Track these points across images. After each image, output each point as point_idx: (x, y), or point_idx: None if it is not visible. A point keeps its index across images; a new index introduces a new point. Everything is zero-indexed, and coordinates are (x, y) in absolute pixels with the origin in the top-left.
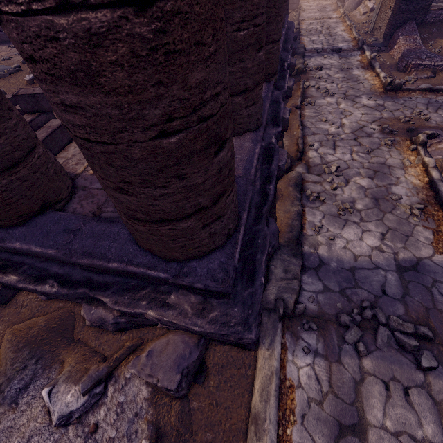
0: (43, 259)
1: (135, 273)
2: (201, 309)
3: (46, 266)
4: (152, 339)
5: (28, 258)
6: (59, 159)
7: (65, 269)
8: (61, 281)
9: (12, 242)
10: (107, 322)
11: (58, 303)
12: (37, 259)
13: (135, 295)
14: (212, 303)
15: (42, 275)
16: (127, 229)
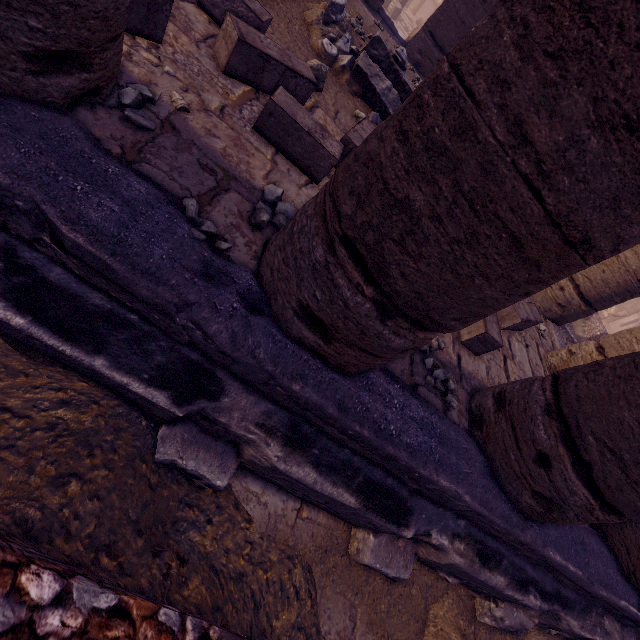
0: (518, 553)
1: (626, 611)
2: (622, 638)
3: (520, 564)
4: (524, 639)
5: (501, 545)
6: (480, 361)
7: (536, 572)
8: (538, 591)
9: (551, 550)
10: (525, 630)
11: (441, 580)
12: (510, 549)
13: (590, 619)
14: (624, 631)
15: (521, 578)
16: (609, 551)
